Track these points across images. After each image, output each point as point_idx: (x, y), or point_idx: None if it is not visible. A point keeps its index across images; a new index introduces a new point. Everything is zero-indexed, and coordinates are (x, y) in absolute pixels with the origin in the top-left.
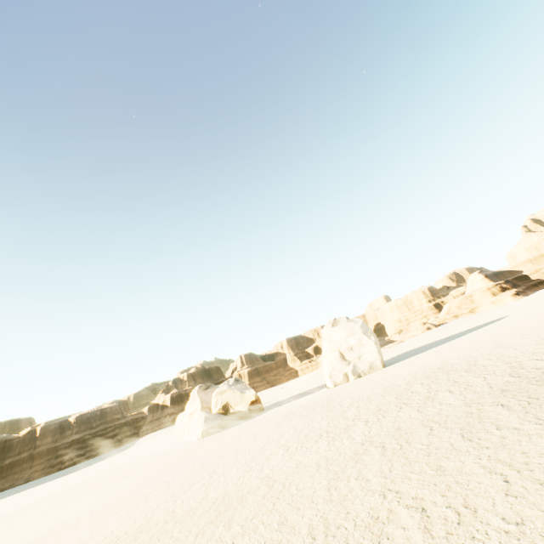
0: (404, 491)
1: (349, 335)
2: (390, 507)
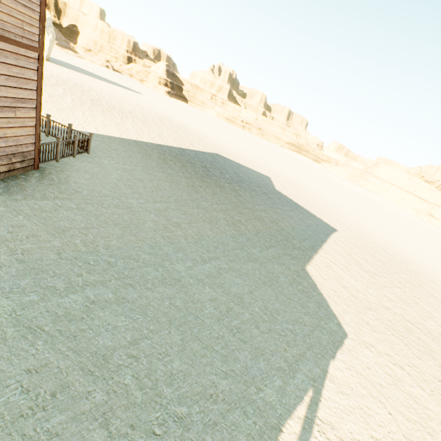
0: None
1: None
2: None
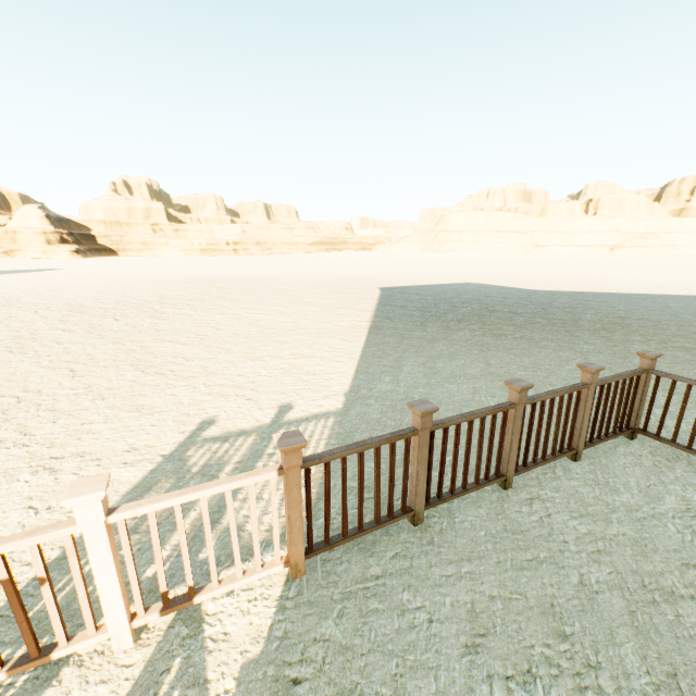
0: None
1: None
2: None
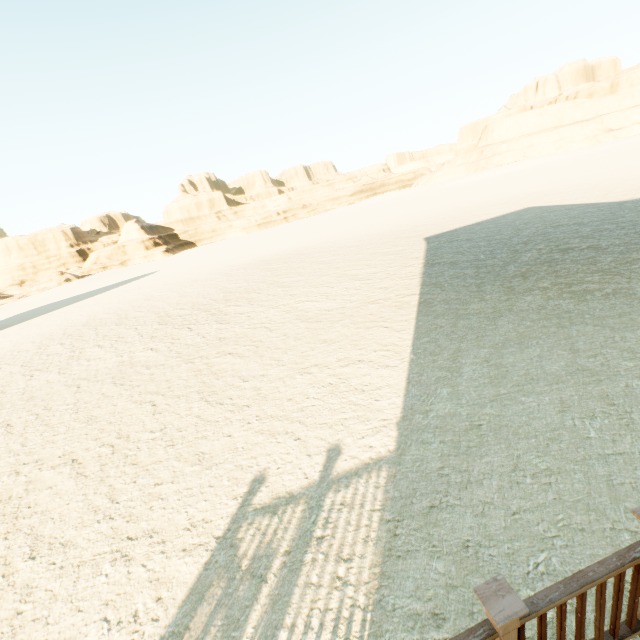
0: (48, 456)
1: None
2: (29, 479)
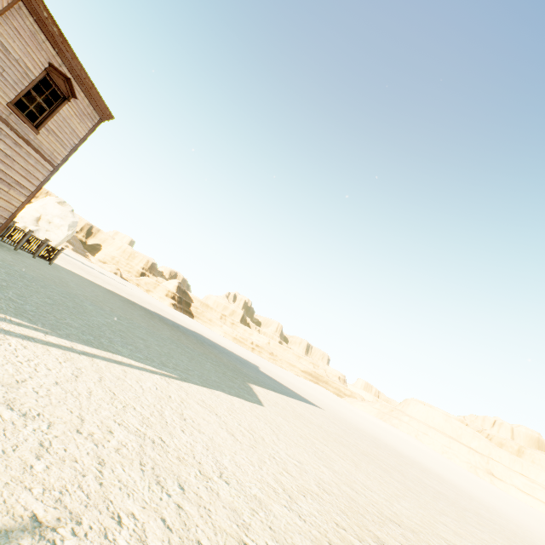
0: None
1: (60, 217)
2: None
